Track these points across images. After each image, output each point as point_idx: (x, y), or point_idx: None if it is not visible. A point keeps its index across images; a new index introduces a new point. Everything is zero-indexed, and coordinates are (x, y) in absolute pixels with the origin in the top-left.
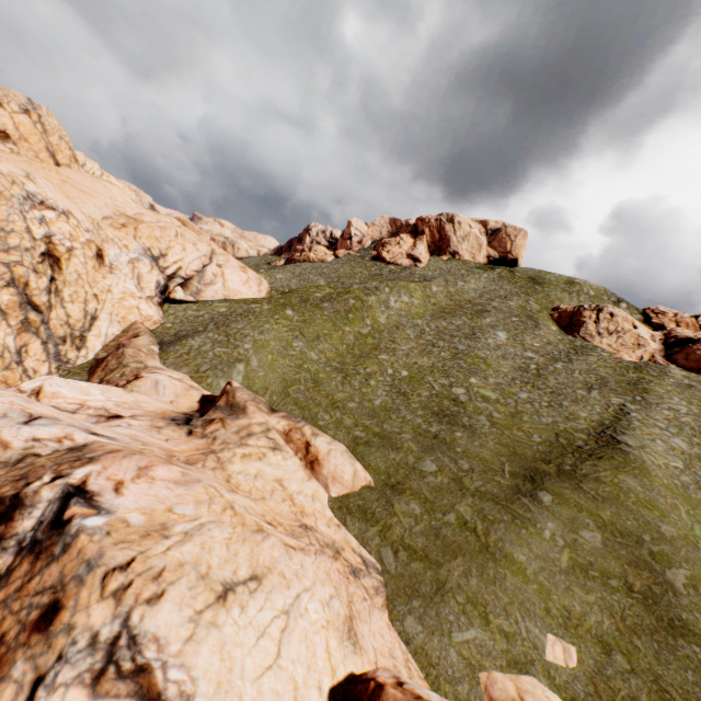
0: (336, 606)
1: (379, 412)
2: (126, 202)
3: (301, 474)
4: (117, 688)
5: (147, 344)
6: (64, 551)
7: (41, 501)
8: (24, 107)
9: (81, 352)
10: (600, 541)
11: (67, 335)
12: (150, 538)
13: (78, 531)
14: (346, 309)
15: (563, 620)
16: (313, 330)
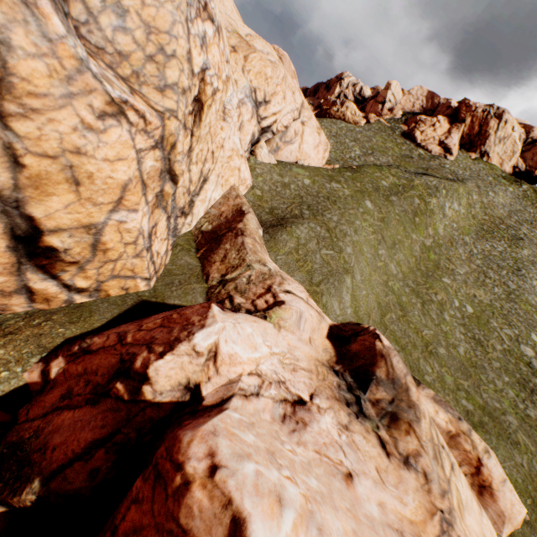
0: None
1: (468, 368)
2: (231, 10)
3: (475, 505)
4: None
5: (256, 228)
6: None
7: None
8: None
9: (186, 218)
10: None
11: (185, 205)
12: None
13: None
14: (413, 210)
15: None
16: (390, 233)
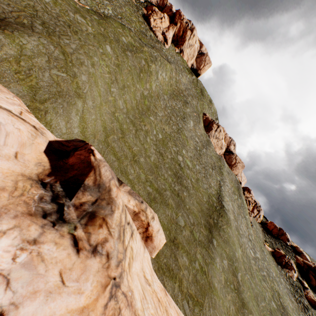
0: None
1: (154, 168)
2: None
3: (142, 249)
4: None
5: None
6: None
7: None
8: None
9: None
10: (227, 265)
11: None
12: None
13: None
14: (140, 67)
15: (227, 315)
16: (122, 78)
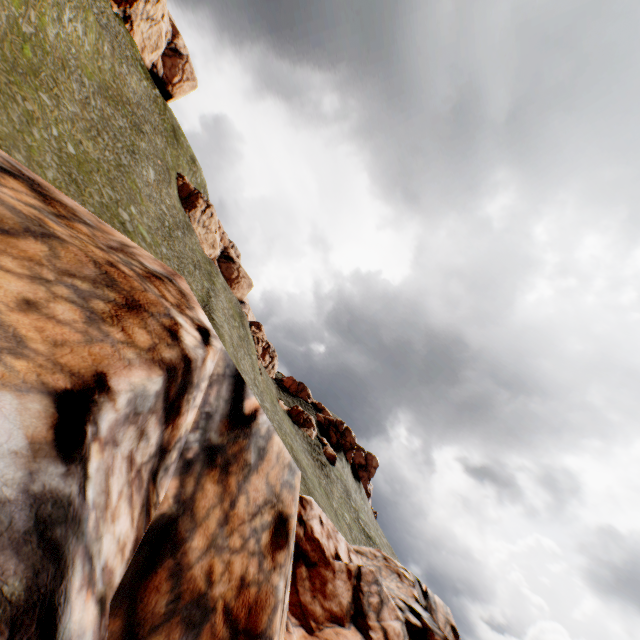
0: None
1: None
2: None
3: None
4: None
5: None
6: (260, 458)
7: (204, 377)
8: None
9: None
10: None
11: None
12: None
13: (269, 432)
14: None
15: None
16: None
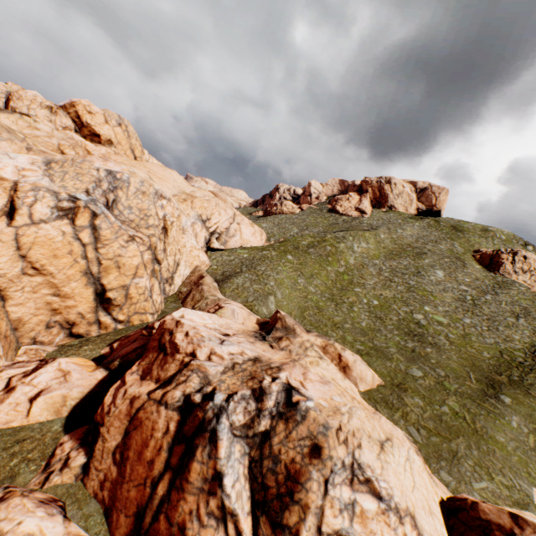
0: (418, 459)
1: (367, 331)
2: (181, 182)
3: (339, 375)
4: (360, 488)
5: (211, 282)
6: (303, 419)
7: (273, 391)
8: (118, 122)
9: (171, 287)
10: None
11: (168, 277)
12: (337, 414)
13: (306, 409)
14: (326, 254)
15: None
16: (308, 270)
